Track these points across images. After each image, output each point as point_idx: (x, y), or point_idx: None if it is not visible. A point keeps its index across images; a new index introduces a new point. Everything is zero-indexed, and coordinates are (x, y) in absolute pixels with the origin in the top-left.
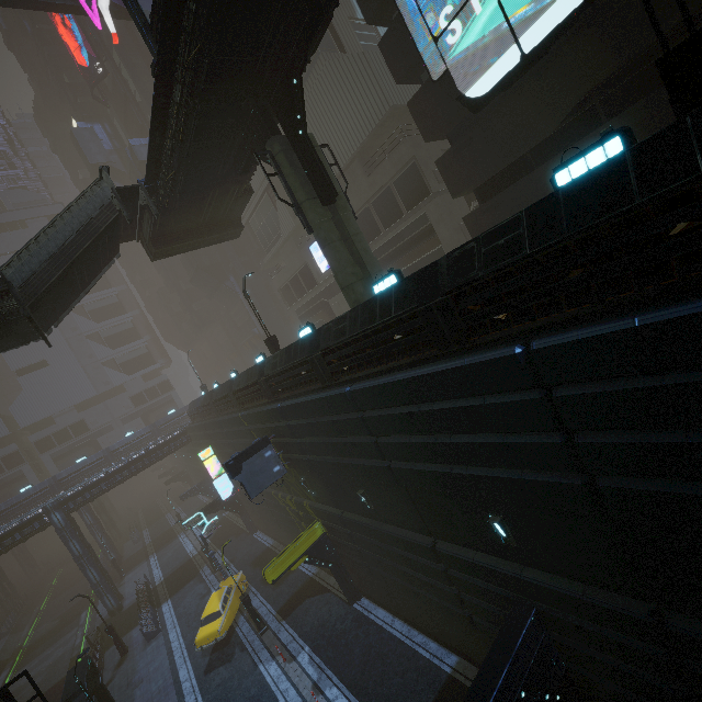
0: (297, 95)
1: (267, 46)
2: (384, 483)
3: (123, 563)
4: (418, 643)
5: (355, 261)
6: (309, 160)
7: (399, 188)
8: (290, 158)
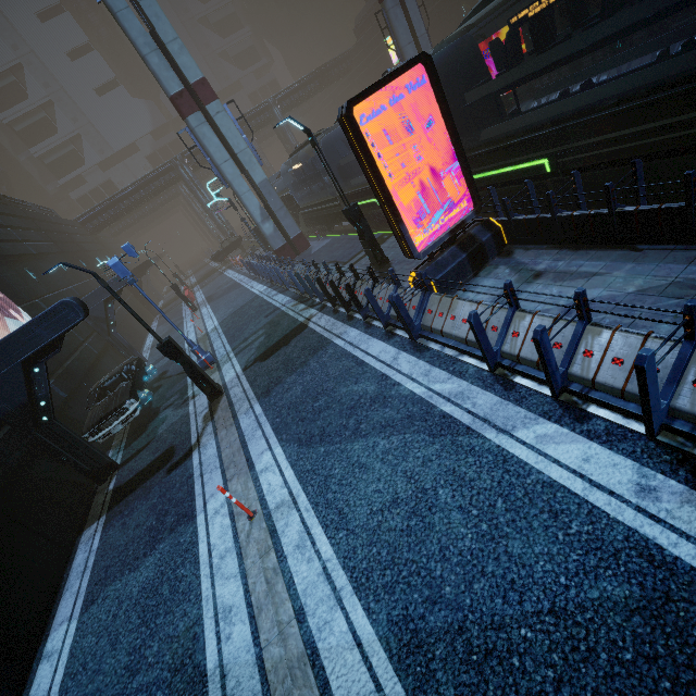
0: None
1: None
2: None
3: None
4: None
5: None
6: None
7: None
8: None
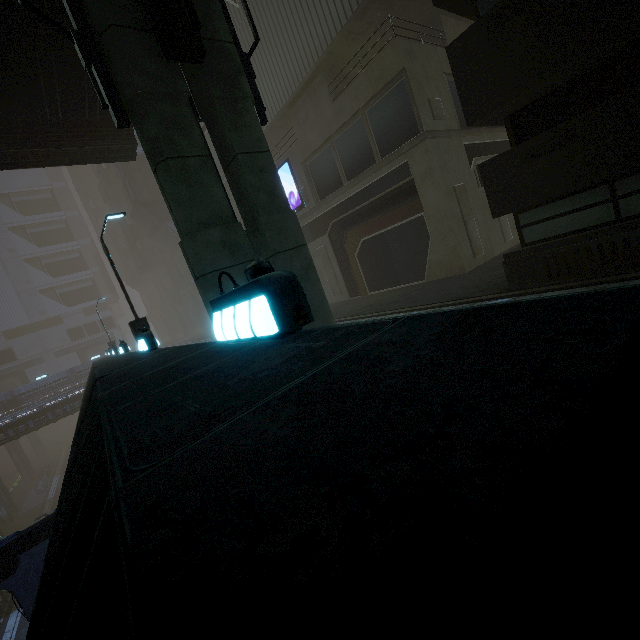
0: None
1: None
2: None
3: (15, 519)
4: None
5: (247, 215)
6: None
7: (375, 120)
8: None
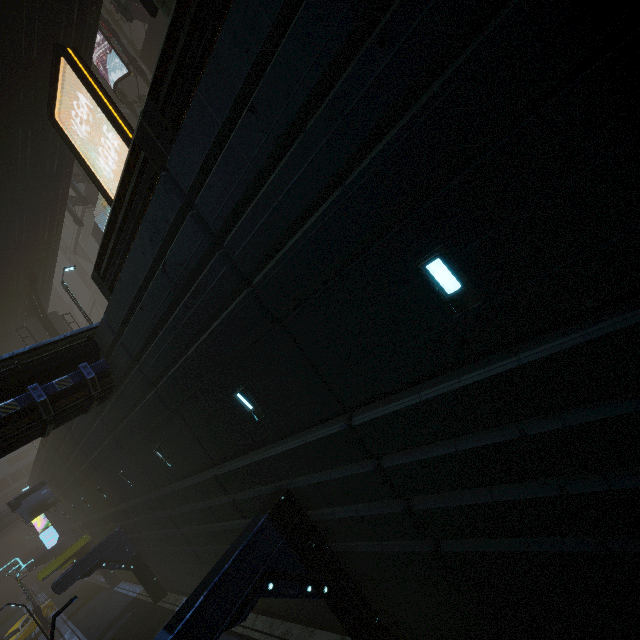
0: (37, 302)
1: (16, 286)
2: (83, 488)
3: None
4: (131, 590)
5: None
6: (49, 327)
7: None
8: (37, 328)
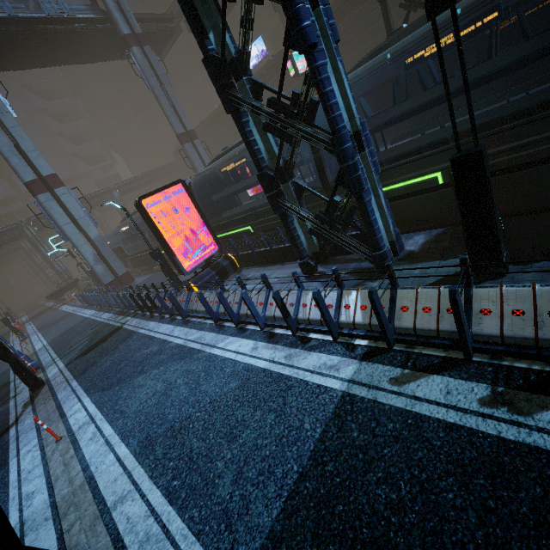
0: None
1: None
2: None
3: None
4: None
5: None
6: None
7: None
8: None
